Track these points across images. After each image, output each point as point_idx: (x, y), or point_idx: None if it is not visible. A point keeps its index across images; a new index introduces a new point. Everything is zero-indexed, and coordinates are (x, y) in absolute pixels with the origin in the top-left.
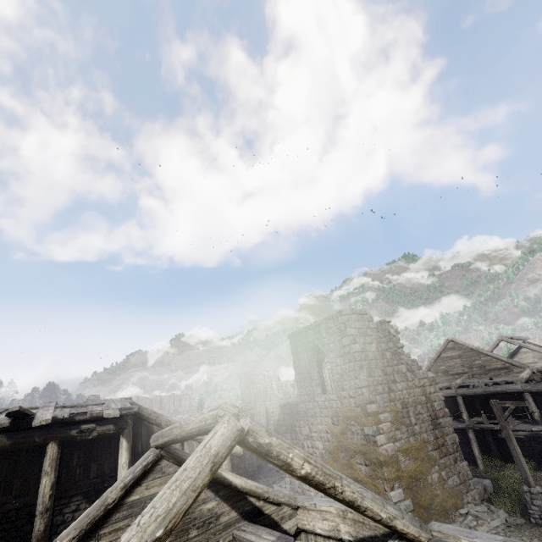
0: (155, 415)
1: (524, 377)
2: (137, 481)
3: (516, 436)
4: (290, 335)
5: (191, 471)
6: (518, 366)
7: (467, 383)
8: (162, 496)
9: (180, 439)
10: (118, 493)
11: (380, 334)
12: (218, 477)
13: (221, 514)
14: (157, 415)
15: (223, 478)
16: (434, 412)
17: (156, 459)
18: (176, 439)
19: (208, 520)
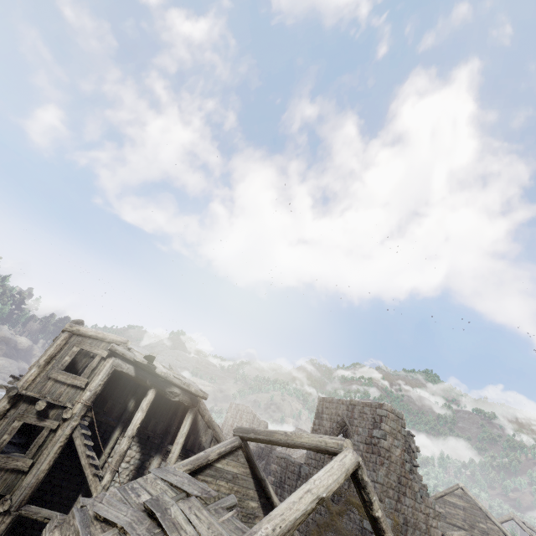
0: (204, 406)
1: None
2: (225, 454)
3: None
4: (320, 398)
5: (337, 471)
6: None
7: None
8: (323, 475)
9: (282, 443)
10: (216, 456)
11: None
12: (265, 486)
13: (257, 516)
14: (206, 407)
15: (268, 489)
16: None
17: (238, 446)
18: (275, 442)
19: (250, 515)
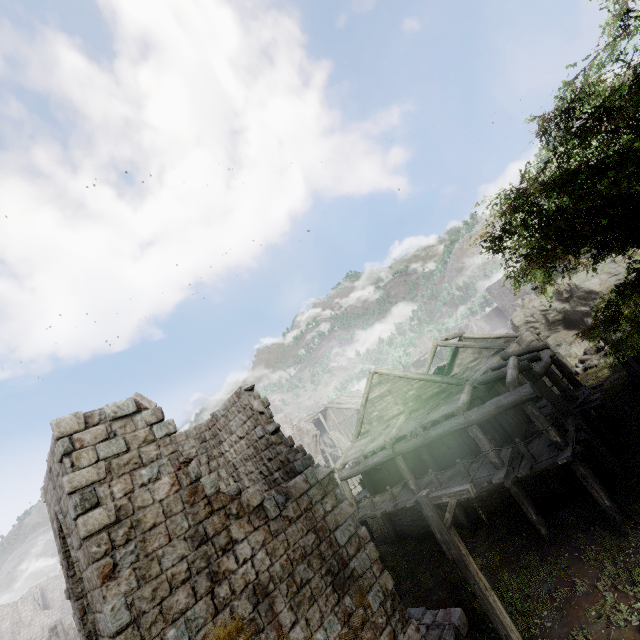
0: None
1: (465, 400)
2: None
3: (477, 495)
4: (43, 494)
5: None
6: (456, 383)
7: (404, 431)
8: None
9: None
10: None
11: (243, 416)
12: None
13: None
14: None
15: None
16: (338, 553)
17: None
18: None
19: None
